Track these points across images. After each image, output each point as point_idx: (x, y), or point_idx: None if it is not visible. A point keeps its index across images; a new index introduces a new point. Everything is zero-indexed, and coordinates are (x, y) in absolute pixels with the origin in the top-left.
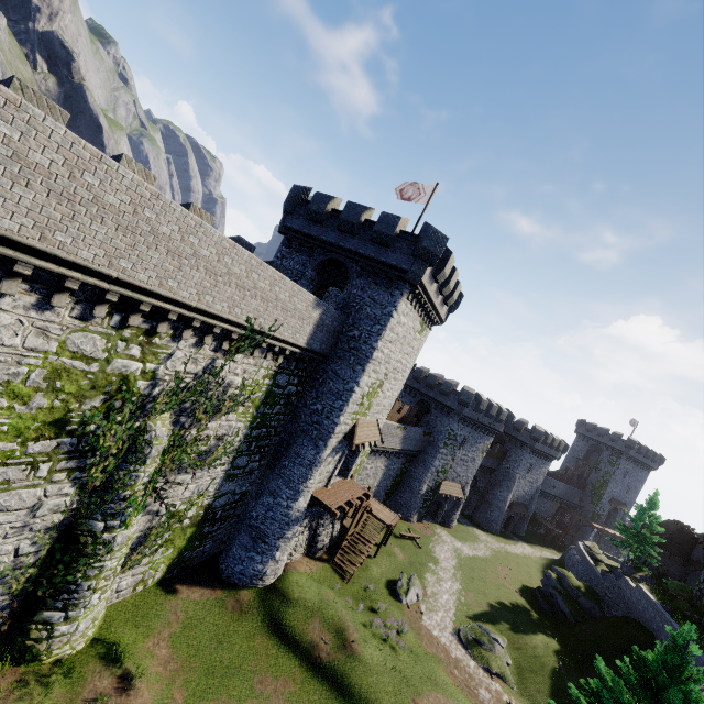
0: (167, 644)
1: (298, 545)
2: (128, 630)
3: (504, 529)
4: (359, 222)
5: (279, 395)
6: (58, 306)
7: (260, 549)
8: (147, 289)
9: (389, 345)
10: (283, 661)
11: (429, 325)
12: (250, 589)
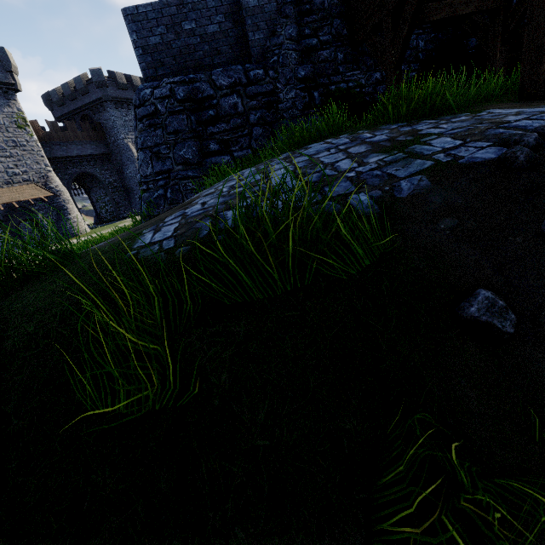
0: None
1: None
2: None
3: None
4: None
5: None
6: None
7: None
8: None
9: None
10: None
11: None
12: None
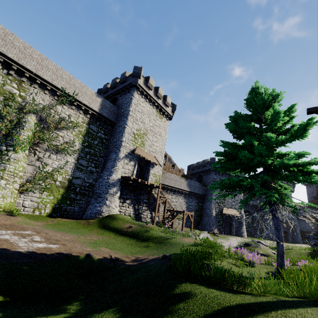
0: (43, 224)
1: (126, 212)
2: (24, 217)
3: (286, 241)
4: (116, 82)
5: (95, 135)
6: None
7: (98, 201)
8: (13, 60)
9: (139, 113)
10: (105, 233)
11: (164, 116)
12: (95, 219)
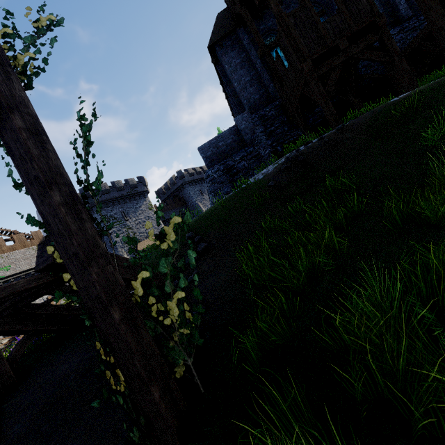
0: None
1: None
2: None
3: None
4: None
5: None
6: None
7: None
8: None
9: None
10: None
11: None
12: None
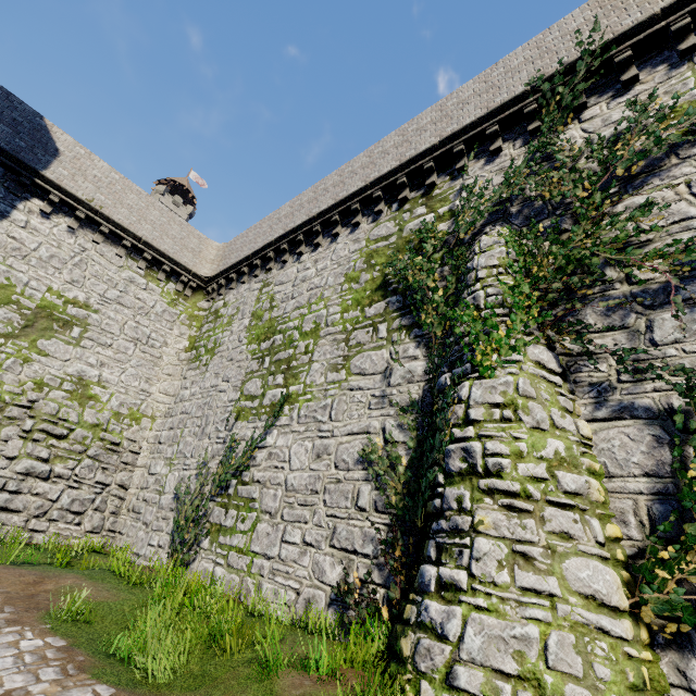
0: None
1: None
2: None
3: None
4: None
5: None
6: (355, 222)
7: None
8: (392, 171)
9: None
10: None
11: None
12: None
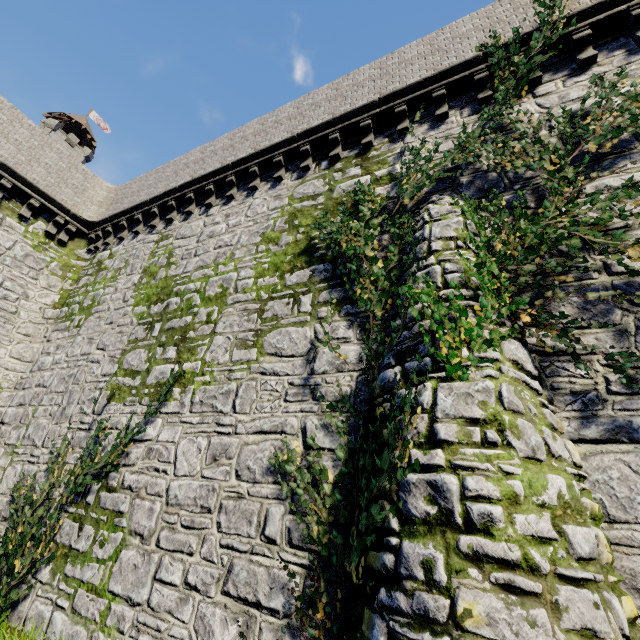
0: None
1: None
2: None
3: None
4: None
5: None
6: (277, 176)
7: None
8: (323, 124)
9: None
10: None
11: None
12: None
